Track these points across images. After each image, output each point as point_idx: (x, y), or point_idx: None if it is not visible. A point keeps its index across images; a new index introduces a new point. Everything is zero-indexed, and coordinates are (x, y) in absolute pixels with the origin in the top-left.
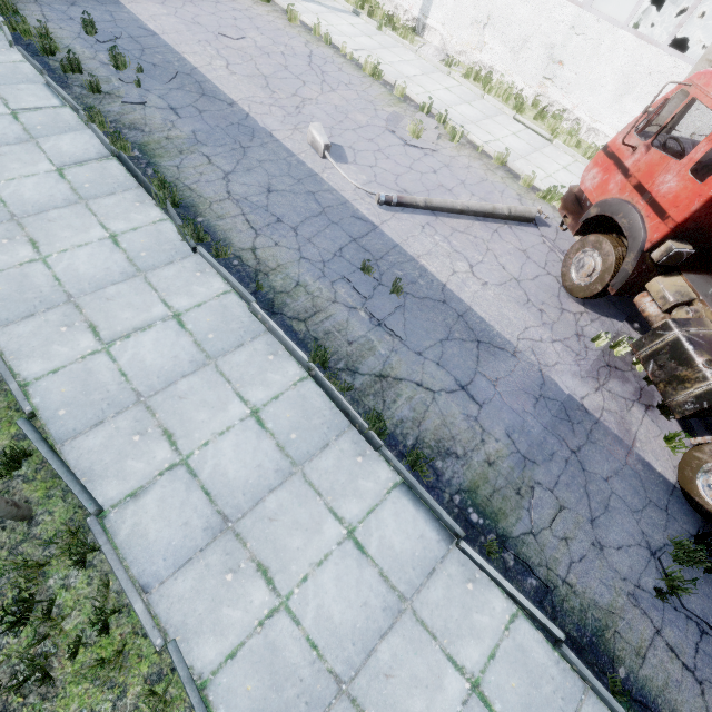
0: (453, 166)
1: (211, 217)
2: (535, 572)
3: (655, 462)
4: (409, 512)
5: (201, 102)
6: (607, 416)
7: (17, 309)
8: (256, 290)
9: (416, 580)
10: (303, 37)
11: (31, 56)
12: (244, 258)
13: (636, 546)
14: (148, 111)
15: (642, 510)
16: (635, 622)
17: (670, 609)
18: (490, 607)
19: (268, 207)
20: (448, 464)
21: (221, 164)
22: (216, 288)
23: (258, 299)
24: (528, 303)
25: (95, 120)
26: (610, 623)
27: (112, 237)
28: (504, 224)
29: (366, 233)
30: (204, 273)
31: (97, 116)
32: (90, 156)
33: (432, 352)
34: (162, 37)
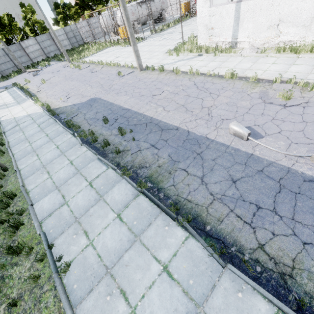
0: None
1: (214, 222)
2: None
3: None
4: None
5: (163, 135)
6: None
7: None
8: (298, 304)
9: None
10: (186, 77)
11: (89, 146)
12: (261, 261)
13: None
14: (143, 153)
15: None
16: None
17: None
18: None
19: (242, 197)
20: None
21: (194, 172)
22: (264, 312)
23: None
24: None
25: (125, 174)
26: None
27: (165, 269)
28: None
29: None
30: (243, 292)
31: (126, 172)
32: (129, 198)
33: None
34: (132, 109)
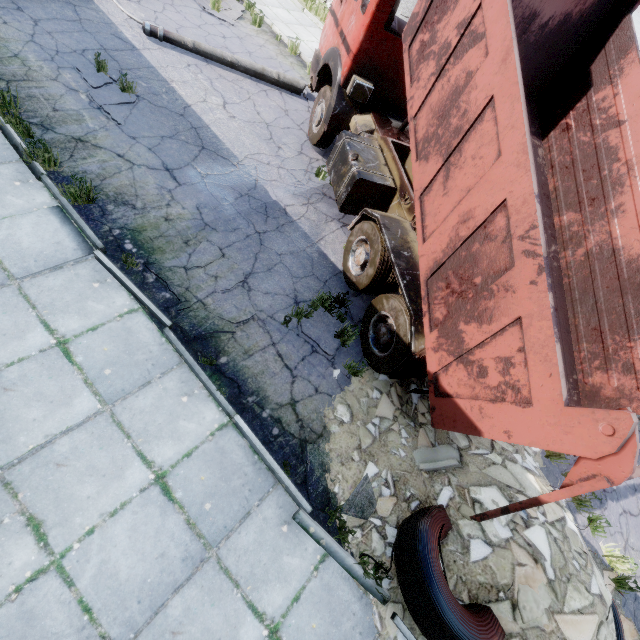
0: (246, 40)
1: None
2: (171, 288)
3: (332, 255)
4: (54, 225)
5: None
6: (304, 221)
7: None
8: None
9: (35, 268)
10: None
11: None
12: None
13: (284, 296)
14: None
15: (303, 277)
16: (255, 335)
17: (293, 334)
18: (110, 301)
19: None
20: (121, 210)
21: None
22: None
23: None
24: (270, 140)
25: None
26: (226, 328)
27: None
28: (276, 89)
29: (122, 49)
30: None
31: None
32: None
33: (148, 140)
34: None
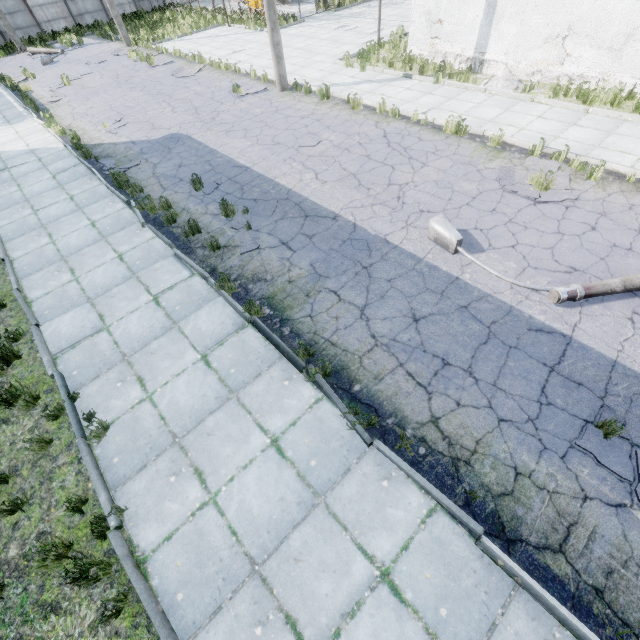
0: (610, 212)
1: (368, 380)
2: None
3: None
4: None
5: (307, 226)
6: None
7: (201, 600)
8: (467, 499)
9: None
10: (370, 119)
11: (159, 229)
12: (429, 440)
13: None
14: (264, 254)
15: None
16: None
17: None
18: None
19: (424, 345)
20: None
21: (351, 297)
22: (415, 506)
23: (477, 517)
24: None
25: (224, 287)
26: None
27: (274, 443)
28: None
29: (561, 352)
30: (391, 479)
31: (226, 283)
32: (228, 330)
33: None
34: (254, 168)
